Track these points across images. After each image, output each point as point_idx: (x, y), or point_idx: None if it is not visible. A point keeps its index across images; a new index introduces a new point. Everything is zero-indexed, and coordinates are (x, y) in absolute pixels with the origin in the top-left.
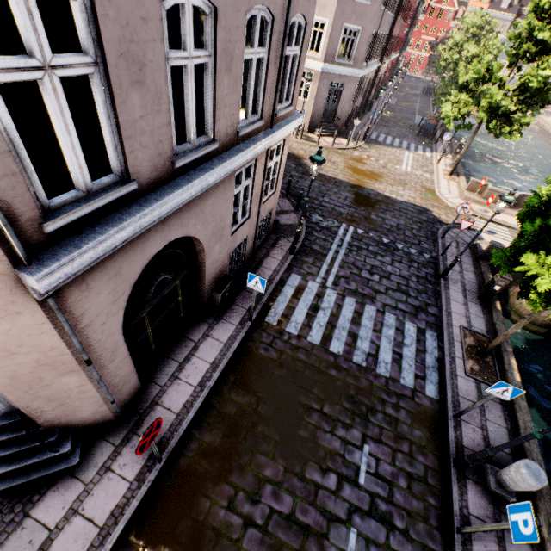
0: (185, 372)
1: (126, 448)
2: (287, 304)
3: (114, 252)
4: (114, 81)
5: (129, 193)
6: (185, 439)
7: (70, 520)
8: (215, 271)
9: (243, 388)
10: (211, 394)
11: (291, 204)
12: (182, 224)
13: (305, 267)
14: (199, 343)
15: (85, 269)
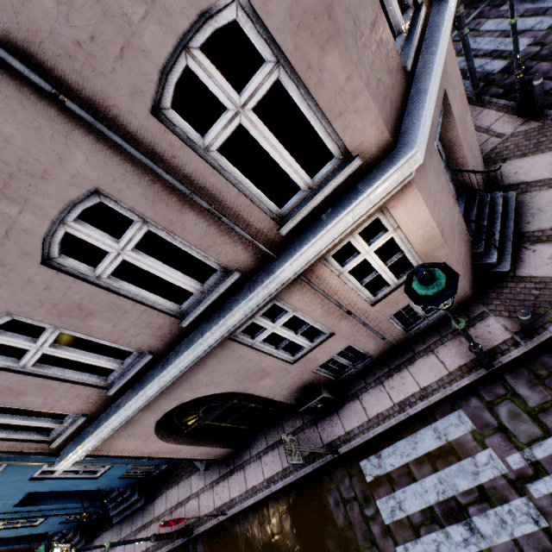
0: (266, 458)
1: (222, 483)
2: (407, 463)
3: (114, 432)
4: (6, 404)
5: (88, 417)
6: (244, 513)
7: (196, 497)
8: (288, 389)
9: (293, 520)
10: (272, 496)
11: None
12: (173, 399)
13: (502, 409)
14: None
15: (94, 447)
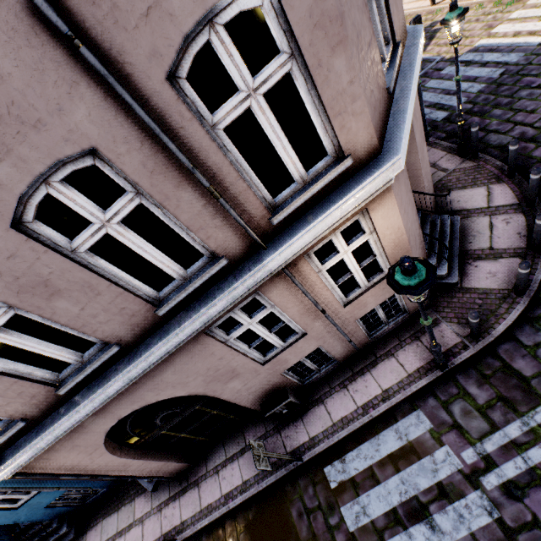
0: (224, 471)
1: (172, 505)
2: (371, 466)
3: (56, 443)
4: None
5: (28, 423)
6: (197, 537)
7: (139, 523)
8: (254, 393)
9: (252, 538)
10: (229, 514)
11: (527, 230)
12: (133, 401)
13: (455, 407)
14: (247, 447)
15: (28, 462)
